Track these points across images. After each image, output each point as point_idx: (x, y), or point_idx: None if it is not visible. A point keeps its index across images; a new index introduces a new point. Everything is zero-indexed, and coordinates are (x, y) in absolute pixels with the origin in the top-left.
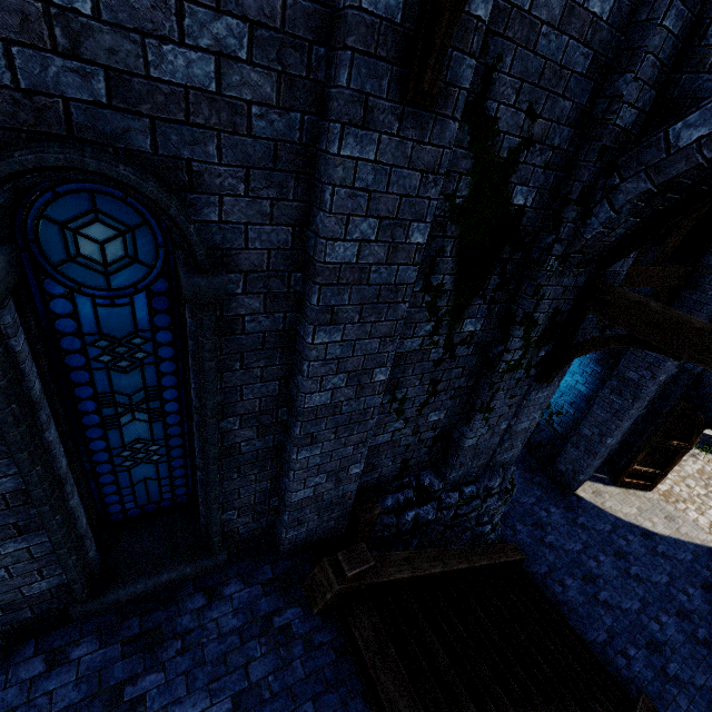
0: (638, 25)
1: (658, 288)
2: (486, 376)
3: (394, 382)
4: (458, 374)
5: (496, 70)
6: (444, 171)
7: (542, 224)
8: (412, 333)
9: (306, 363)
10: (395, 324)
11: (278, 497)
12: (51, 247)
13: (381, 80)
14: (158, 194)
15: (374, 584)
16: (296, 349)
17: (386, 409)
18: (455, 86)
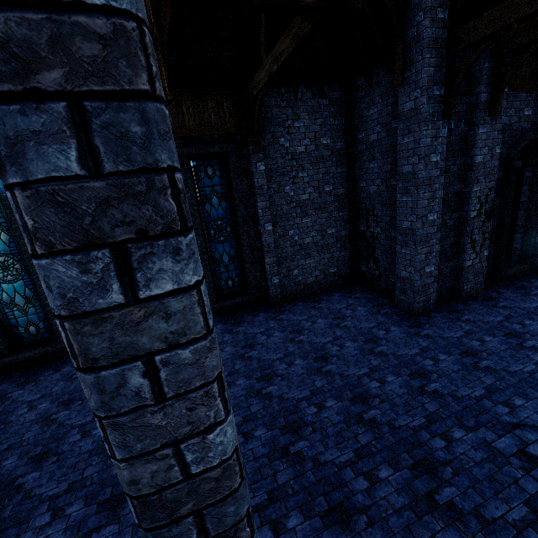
0: None
1: None
2: None
3: None
4: None
5: None
6: None
7: None
8: None
9: None
10: None
11: (534, 249)
12: None
13: None
14: None
15: None
16: None
17: None
18: None
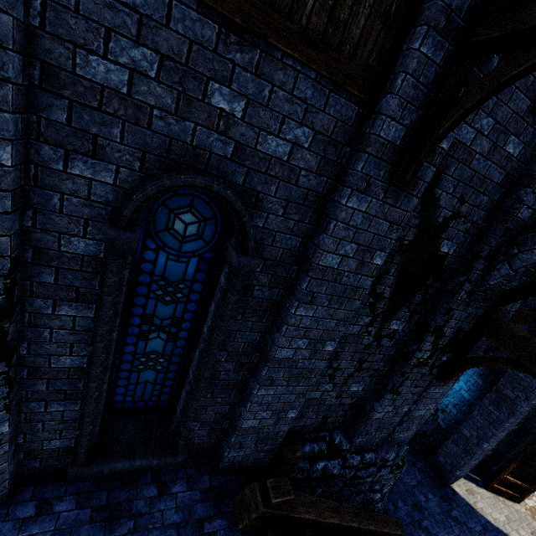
0: (535, 162)
1: (534, 329)
2: (400, 365)
3: (334, 353)
4: (379, 359)
5: (444, 173)
6: (403, 225)
7: (457, 267)
8: (355, 321)
9: (285, 326)
10: (349, 313)
11: (230, 421)
12: (160, 221)
13: (380, 171)
14: (242, 208)
15: (287, 517)
16: (279, 315)
17: (323, 373)
18: (421, 180)
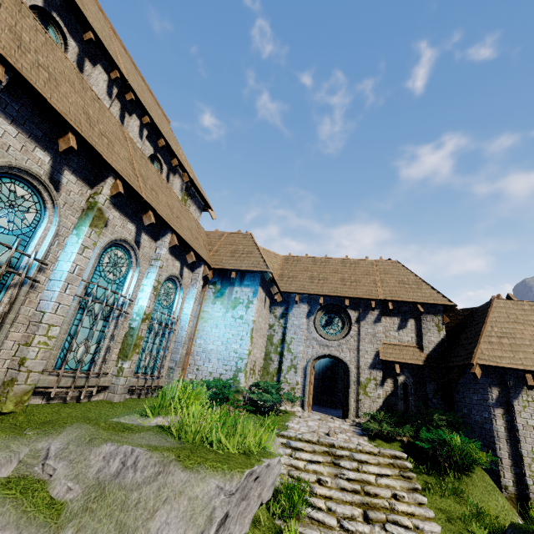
0: None
1: None
2: None
3: None
4: None
5: None
6: None
7: None
8: None
9: None
10: None
11: None
12: None
13: None
14: None
15: None
16: None
17: None
18: None
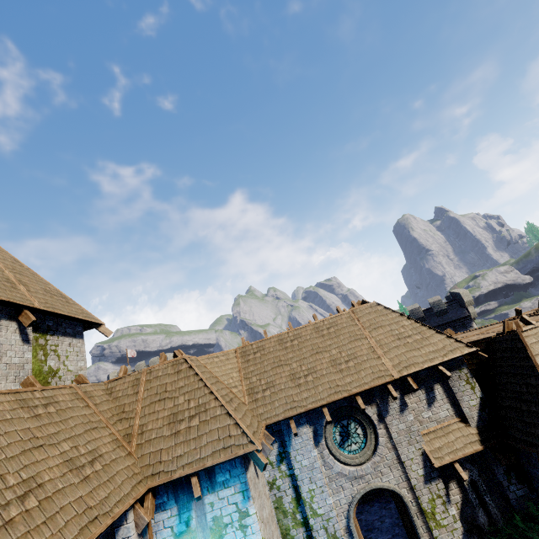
0: None
1: None
2: None
3: None
4: None
5: None
6: None
7: None
8: None
9: None
10: None
11: None
12: None
13: None
14: None
15: None
16: None
17: None
18: None
